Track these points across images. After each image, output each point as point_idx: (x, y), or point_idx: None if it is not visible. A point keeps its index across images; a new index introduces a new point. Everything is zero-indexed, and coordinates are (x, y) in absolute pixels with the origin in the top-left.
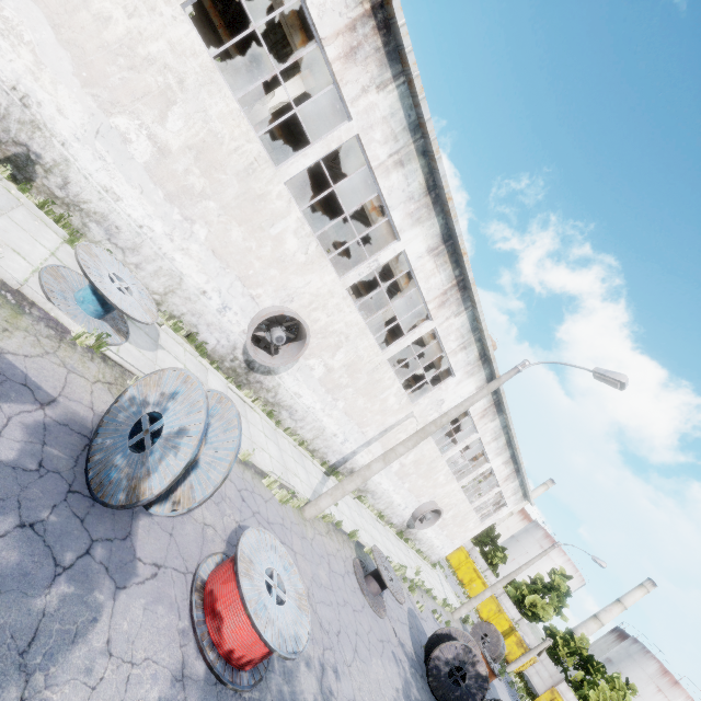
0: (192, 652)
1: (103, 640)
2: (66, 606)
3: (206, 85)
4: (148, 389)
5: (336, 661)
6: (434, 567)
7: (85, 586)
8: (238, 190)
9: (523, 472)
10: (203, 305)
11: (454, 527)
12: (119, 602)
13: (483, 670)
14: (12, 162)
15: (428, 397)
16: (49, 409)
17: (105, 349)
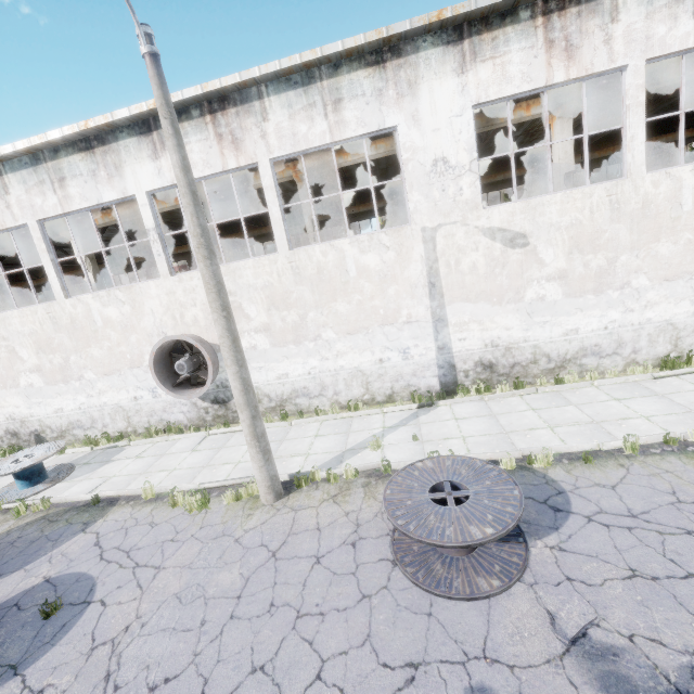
0: None
1: None
2: None
3: (6, 325)
4: None
5: None
6: None
7: None
8: (66, 335)
9: None
10: (146, 405)
11: None
12: None
13: None
14: (39, 443)
15: (408, 191)
16: None
17: None
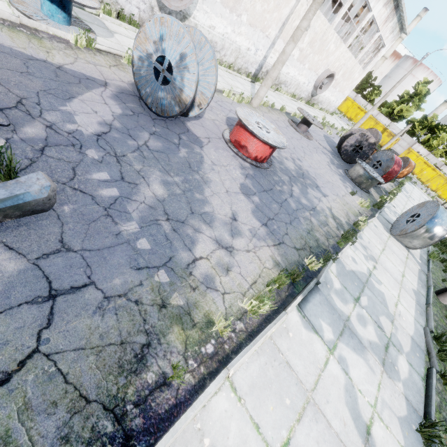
0: (241, 161)
1: (210, 162)
2: (189, 155)
3: None
4: (144, 46)
5: (297, 157)
6: (332, 115)
7: (190, 148)
8: None
9: (401, 6)
10: None
11: (343, 83)
12: (205, 151)
13: (372, 141)
14: None
15: None
16: (109, 87)
17: (95, 44)
